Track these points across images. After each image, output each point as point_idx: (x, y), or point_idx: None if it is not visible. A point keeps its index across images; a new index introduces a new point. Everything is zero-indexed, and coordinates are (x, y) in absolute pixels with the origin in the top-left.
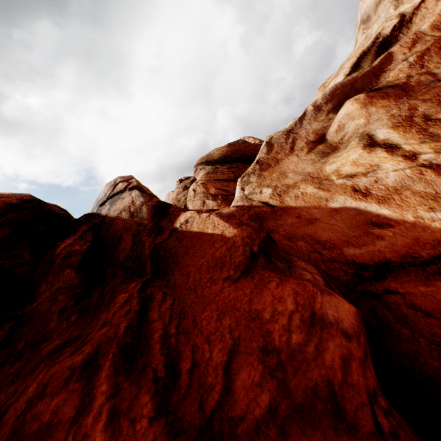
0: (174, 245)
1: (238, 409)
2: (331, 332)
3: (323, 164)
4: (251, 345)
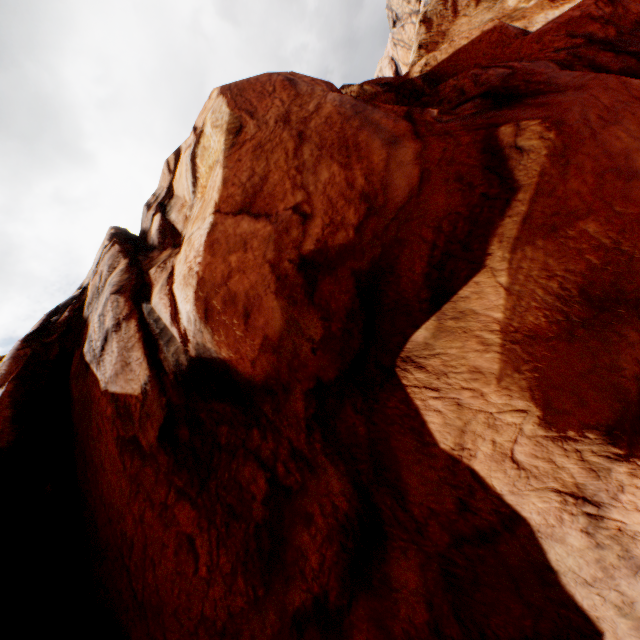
0: (439, 70)
1: (600, 36)
2: (626, 3)
3: (502, 3)
4: (580, 25)
